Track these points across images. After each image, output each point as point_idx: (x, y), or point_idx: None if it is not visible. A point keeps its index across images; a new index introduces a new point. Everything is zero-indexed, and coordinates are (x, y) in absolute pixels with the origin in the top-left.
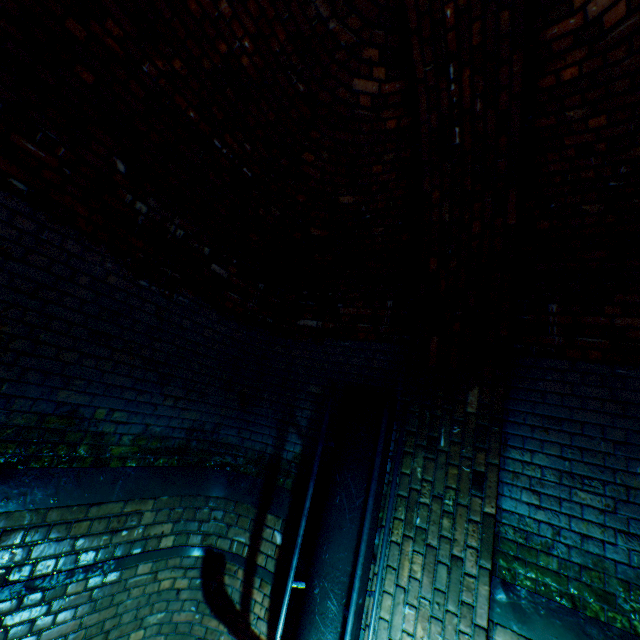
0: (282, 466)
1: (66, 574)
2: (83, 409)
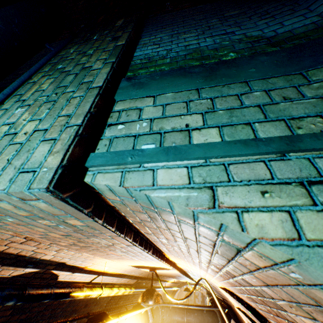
0: None
1: None
2: None
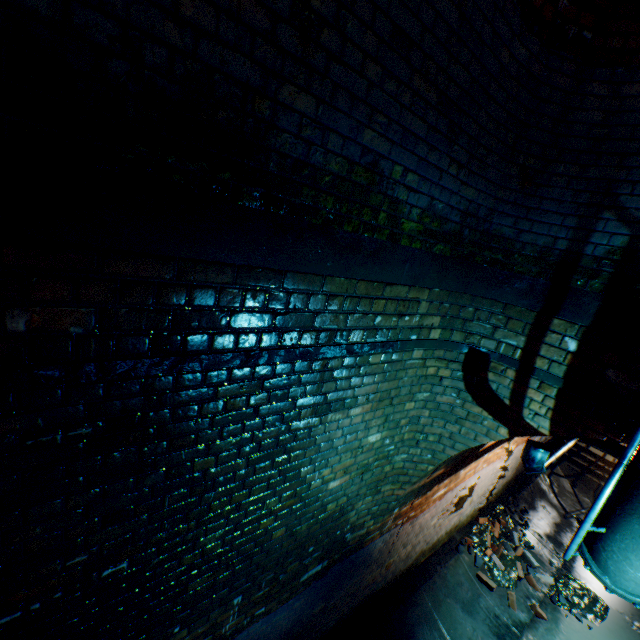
0: (583, 265)
1: (370, 346)
2: (382, 163)
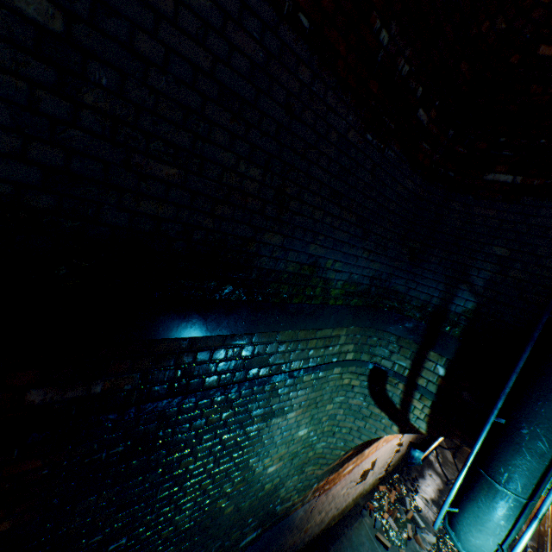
0: (448, 317)
1: (304, 370)
2: (320, 260)
